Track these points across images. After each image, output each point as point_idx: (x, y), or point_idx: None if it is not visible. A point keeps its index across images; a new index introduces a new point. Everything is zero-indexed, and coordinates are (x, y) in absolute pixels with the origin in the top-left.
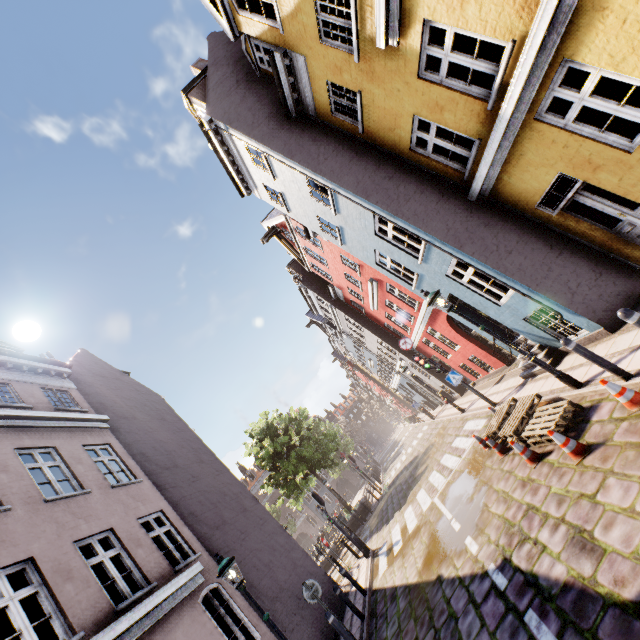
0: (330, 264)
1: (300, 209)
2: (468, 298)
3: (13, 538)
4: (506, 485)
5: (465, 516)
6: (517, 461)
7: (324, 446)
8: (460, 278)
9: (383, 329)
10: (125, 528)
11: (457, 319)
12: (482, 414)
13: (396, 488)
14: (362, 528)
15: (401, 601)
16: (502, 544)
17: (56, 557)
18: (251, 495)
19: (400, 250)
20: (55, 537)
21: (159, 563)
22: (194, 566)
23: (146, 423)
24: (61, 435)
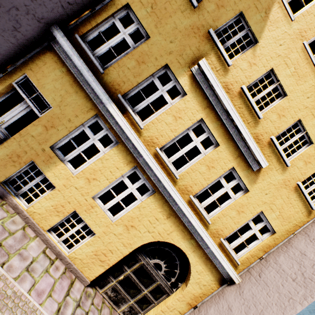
0: None
1: None
2: None
3: None
4: None
5: None
6: None
7: None
8: None
9: None
10: None
11: None
12: None
13: None
14: None
15: None
16: None
17: None
18: None
19: None
20: None
21: None
22: None
23: None
24: None
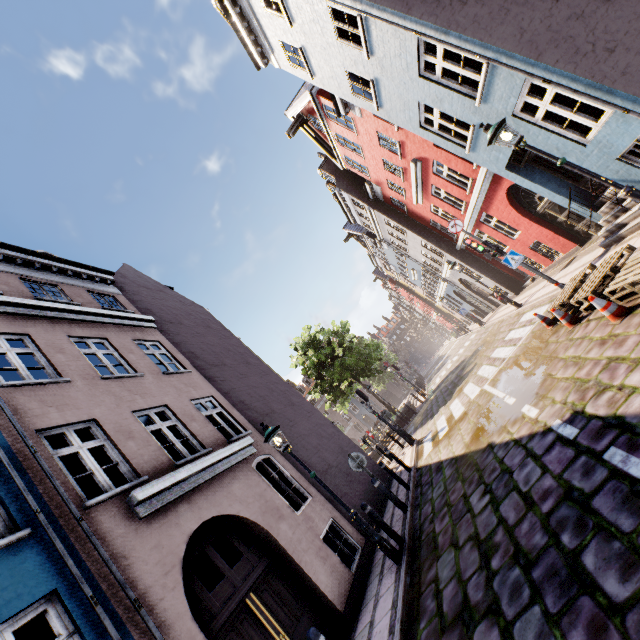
0: (366, 152)
1: (325, 67)
2: (540, 145)
3: (76, 403)
4: (577, 350)
5: (522, 390)
6: (593, 325)
7: (367, 356)
8: (532, 115)
9: (428, 229)
10: (179, 406)
11: (522, 185)
12: (544, 302)
13: (441, 390)
14: (406, 427)
15: (447, 470)
16: (571, 401)
17: (117, 421)
18: (298, 393)
19: (452, 92)
20: (114, 406)
21: (213, 435)
22: (245, 439)
23: (192, 329)
24: (111, 330)
